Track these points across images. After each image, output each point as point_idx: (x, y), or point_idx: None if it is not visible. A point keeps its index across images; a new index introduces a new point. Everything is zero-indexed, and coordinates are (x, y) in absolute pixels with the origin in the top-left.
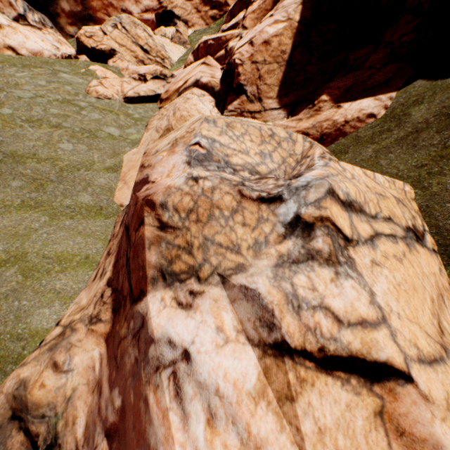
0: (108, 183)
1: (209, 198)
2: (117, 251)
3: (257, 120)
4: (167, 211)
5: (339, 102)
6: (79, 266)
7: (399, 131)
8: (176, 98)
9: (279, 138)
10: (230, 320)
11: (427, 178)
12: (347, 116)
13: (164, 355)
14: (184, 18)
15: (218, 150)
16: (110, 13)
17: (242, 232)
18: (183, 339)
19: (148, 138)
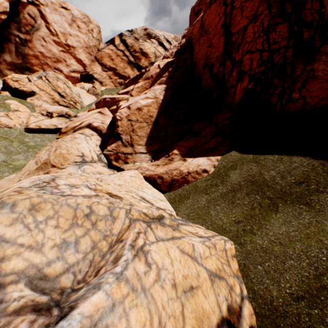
0: None
1: None
2: None
3: (129, 160)
4: None
5: (185, 156)
6: None
7: (223, 187)
8: (72, 133)
9: (97, 217)
10: None
11: (243, 235)
12: (190, 168)
13: None
14: (100, 80)
15: None
16: (44, 68)
17: None
18: None
19: (27, 167)
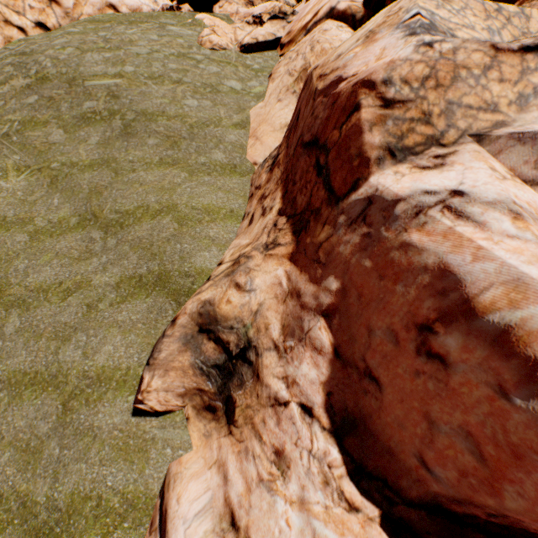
0: (238, 141)
1: (451, 60)
2: (283, 185)
3: None
4: (392, 87)
5: None
6: (226, 219)
7: None
8: (303, 38)
9: (508, 14)
10: (499, 167)
11: None
12: None
13: (424, 201)
14: None
15: (439, 23)
16: None
17: (499, 89)
18: (445, 186)
19: (279, 85)
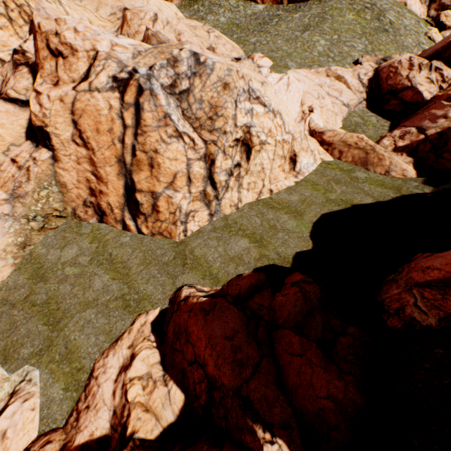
0: None
1: None
2: None
3: None
4: None
5: None
6: None
7: None
8: None
9: None
10: None
11: None
12: None
13: None
14: None
15: None
16: None
17: None
18: None
19: None
